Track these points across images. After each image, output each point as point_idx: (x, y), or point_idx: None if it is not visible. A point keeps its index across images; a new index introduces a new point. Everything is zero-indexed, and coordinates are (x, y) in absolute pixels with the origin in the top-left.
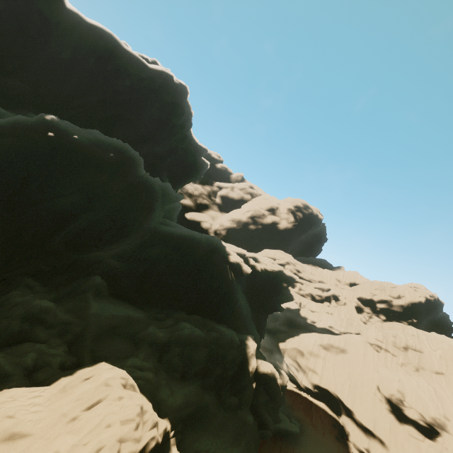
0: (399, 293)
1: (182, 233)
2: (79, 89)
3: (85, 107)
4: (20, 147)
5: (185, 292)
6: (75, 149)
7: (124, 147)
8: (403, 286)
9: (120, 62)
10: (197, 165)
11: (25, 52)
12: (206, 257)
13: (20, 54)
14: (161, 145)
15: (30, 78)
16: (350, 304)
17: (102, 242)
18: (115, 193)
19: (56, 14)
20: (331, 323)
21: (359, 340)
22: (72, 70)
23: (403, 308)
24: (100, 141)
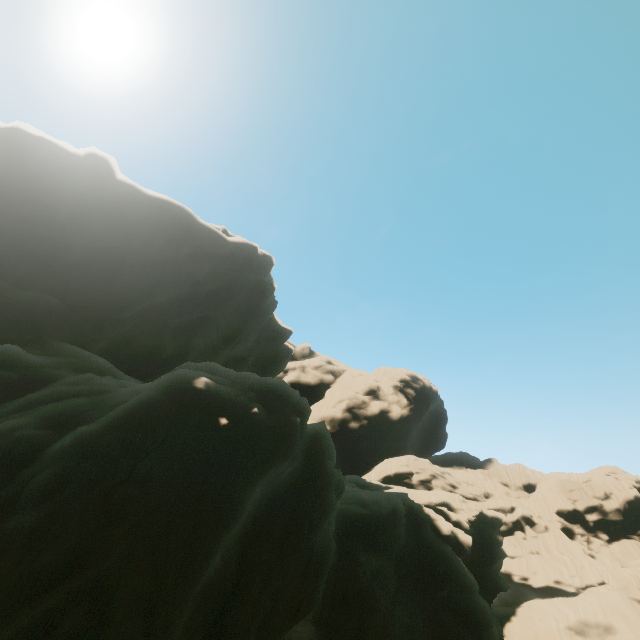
0: (603, 489)
1: (382, 515)
2: (139, 288)
3: (151, 314)
4: (181, 470)
5: (417, 638)
6: (260, 436)
7: (287, 391)
8: (598, 475)
9: (196, 241)
10: (280, 354)
11: (49, 246)
12: (415, 542)
13: (42, 250)
14: (244, 342)
15: (54, 284)
16: (552, 526)
17: (304, 606)
18: (291, 482)
19: (98, 188)
20: (556, 575)
21: (619, 598)
22: (125, 262)
23: (621, 513)
24: (261, 394)
